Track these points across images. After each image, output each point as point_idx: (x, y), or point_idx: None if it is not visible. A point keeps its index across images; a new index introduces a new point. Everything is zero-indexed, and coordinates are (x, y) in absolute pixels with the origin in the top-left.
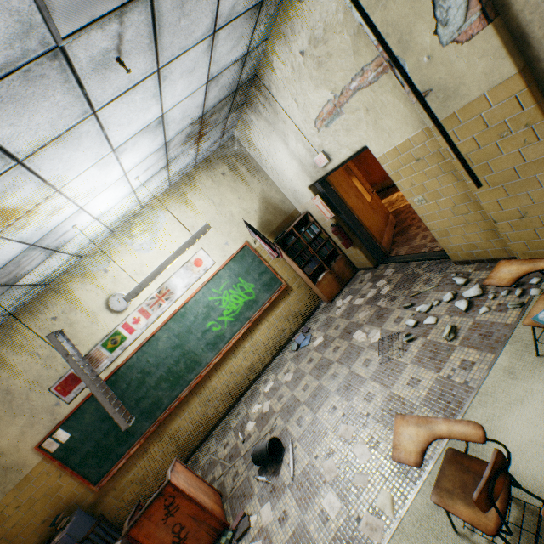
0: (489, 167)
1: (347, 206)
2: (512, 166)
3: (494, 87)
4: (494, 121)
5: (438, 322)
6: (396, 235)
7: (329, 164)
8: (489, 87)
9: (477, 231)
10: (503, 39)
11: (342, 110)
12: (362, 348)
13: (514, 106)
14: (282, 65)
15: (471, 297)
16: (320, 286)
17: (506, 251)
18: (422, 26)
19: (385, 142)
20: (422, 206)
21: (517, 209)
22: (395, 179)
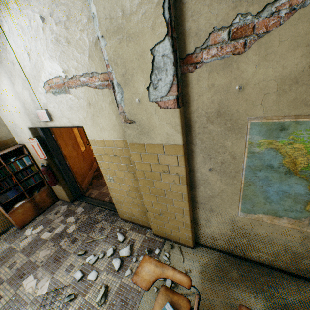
0: (153, 183)
1: (63, 152)
2: (164, 189)
3: (169, 144)
4: (163, 162)
5: (98, 278)
6: (95, 177)
7: (51, 122)
8: (167, 142)
9: (137, 208)
10: (182, 122)
11: (70, 91)
12: (25, 302)
13: (175, 161)
14: (20, 12)
15: (124, 256)
16: (14, 214)
17: (148, 223)
18: (141, 77)
19: (97, 132)
20: (111, 182)
21: (160, 209)
22: (98, 159)
